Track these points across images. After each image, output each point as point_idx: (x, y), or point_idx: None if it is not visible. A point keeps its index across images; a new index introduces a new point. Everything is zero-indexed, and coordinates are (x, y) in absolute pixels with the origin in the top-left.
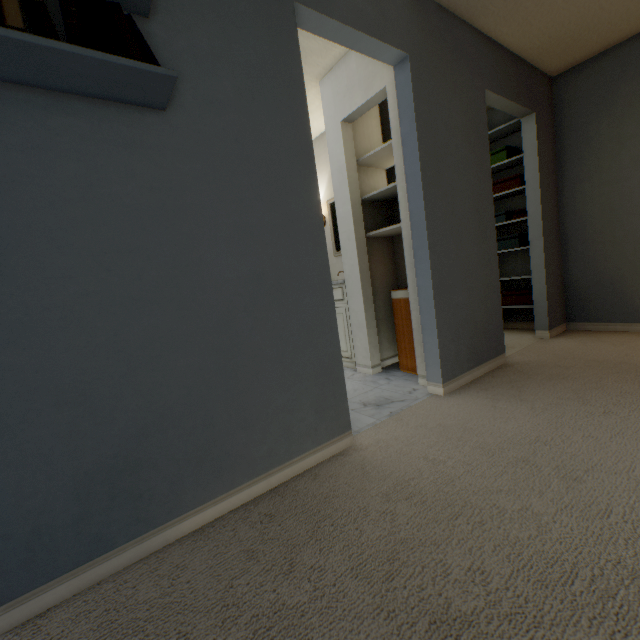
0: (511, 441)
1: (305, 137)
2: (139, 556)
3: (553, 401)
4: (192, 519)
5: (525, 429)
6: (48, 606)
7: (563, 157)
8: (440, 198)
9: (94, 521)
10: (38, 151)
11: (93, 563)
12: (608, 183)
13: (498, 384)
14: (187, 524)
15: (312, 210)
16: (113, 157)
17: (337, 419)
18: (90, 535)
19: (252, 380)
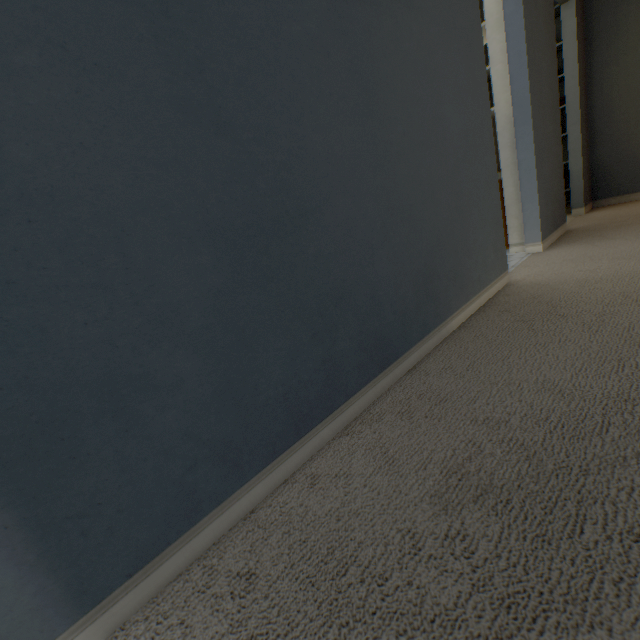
0: (634, 252)
1: (476, 9)
2: (438, 341)
3: (638, 234)
4: (454, 320)
5: (636, 246)
6: (412, 365)
7: (592, 44)
8: (535, 77)
9: (421, 311)
10: (374, 6)
11: (424, 341)
12: (634, 64)
13: (579, 238)
14: (453, 323)
15: (483, 78)
16: (403, 16)
17: (502, 260)
18: (421, 321)
19: (468, 220)
